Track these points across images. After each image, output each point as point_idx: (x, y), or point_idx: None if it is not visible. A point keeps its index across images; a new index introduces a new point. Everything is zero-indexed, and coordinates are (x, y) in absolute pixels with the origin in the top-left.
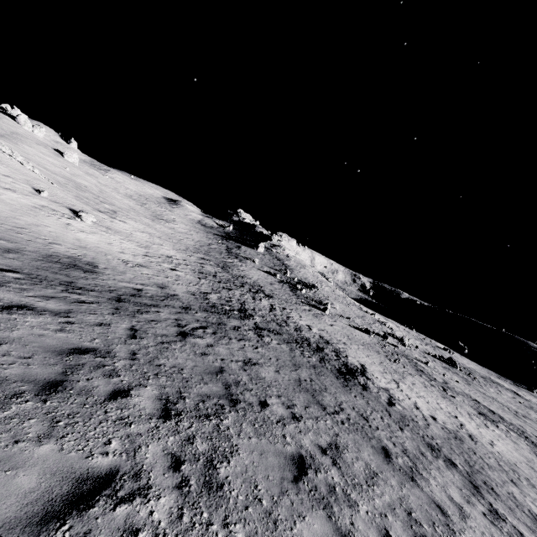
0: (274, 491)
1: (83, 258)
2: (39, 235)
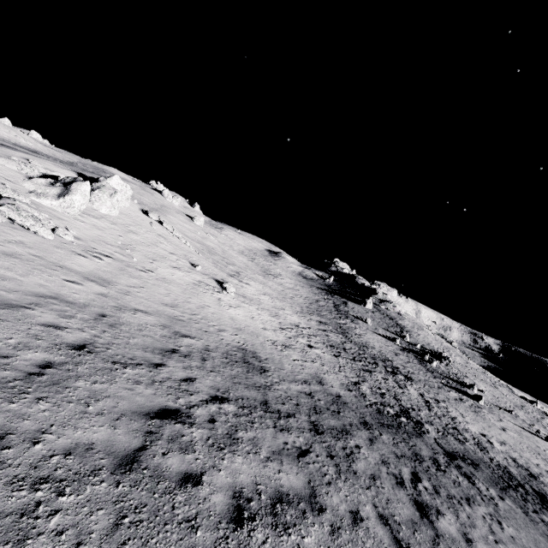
0: None
1: (247, 348)
2: (208, 320)
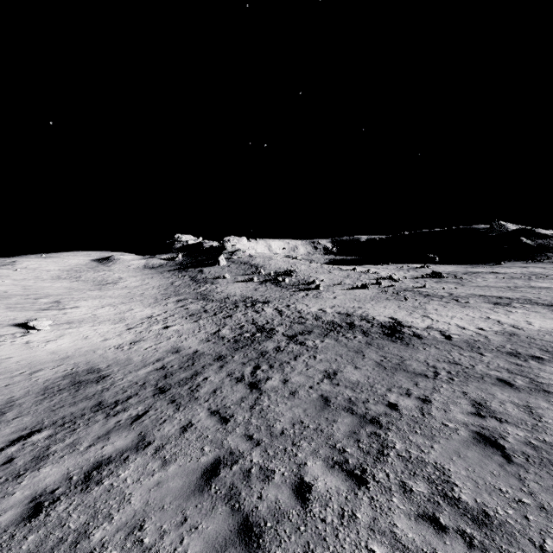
0: (514, 483)
1: (78, 370)
2: (10, 373)
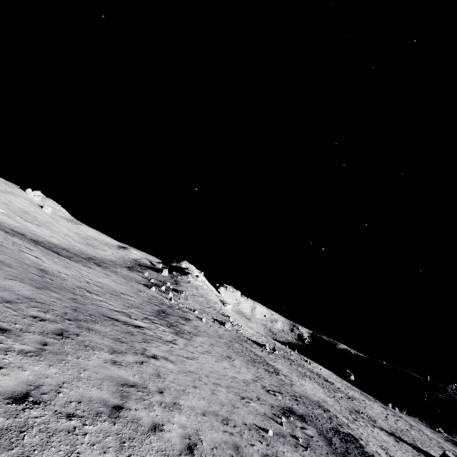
0: None
1: None
2: None
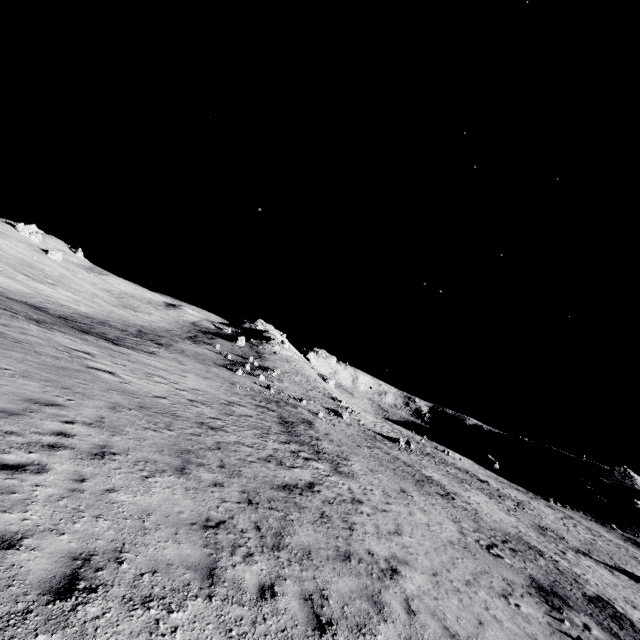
0: None
1: None
2: None
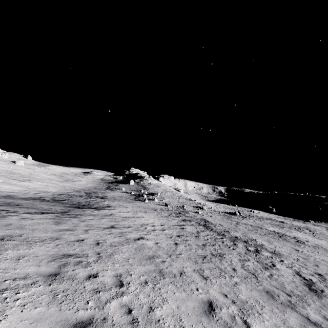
0: None
1: None
2: None
